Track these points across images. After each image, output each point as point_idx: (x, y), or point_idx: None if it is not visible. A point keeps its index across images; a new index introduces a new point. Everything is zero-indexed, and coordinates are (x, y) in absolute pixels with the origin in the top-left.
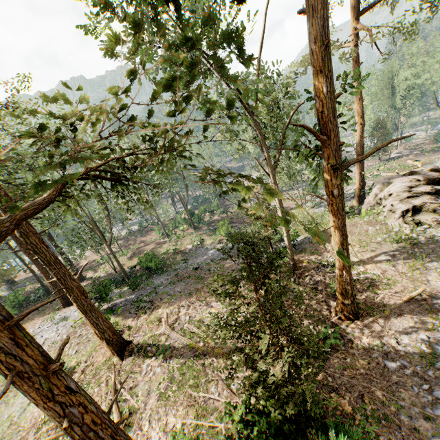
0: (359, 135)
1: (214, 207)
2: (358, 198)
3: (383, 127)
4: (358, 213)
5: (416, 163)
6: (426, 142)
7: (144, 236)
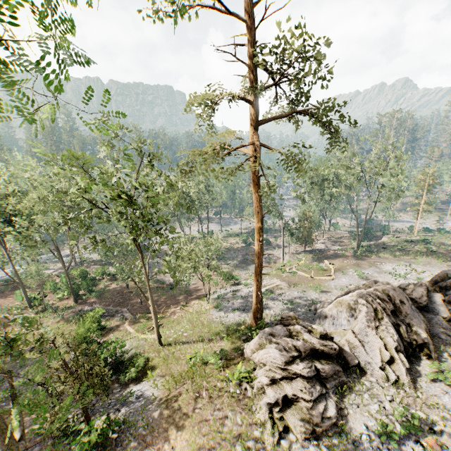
0: (258, 251)
1: (116, 270)
2: (254, 320)
3: (308, 219)
4: (243, 352)
5: (331, 266)
6: (347, 237)
7: (5, 296)
